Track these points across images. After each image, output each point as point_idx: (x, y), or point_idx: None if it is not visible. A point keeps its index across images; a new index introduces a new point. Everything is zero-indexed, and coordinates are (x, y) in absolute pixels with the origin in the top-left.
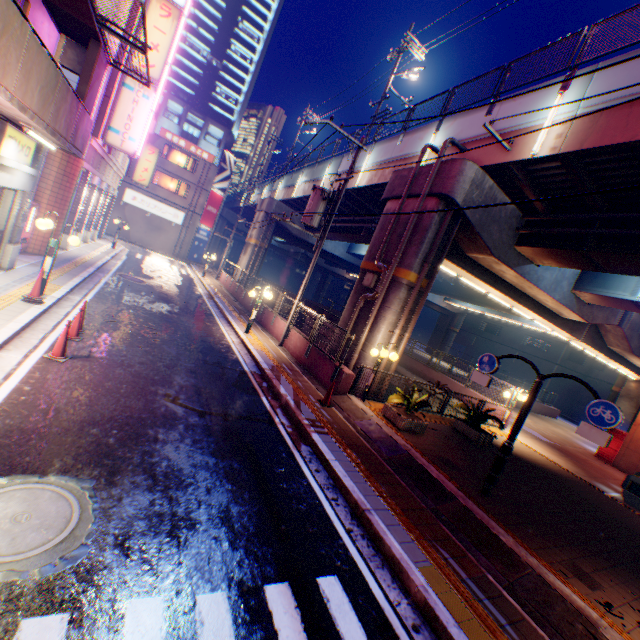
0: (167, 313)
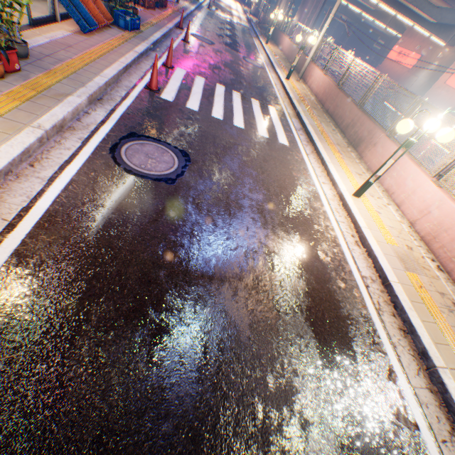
0: (229, 8)
